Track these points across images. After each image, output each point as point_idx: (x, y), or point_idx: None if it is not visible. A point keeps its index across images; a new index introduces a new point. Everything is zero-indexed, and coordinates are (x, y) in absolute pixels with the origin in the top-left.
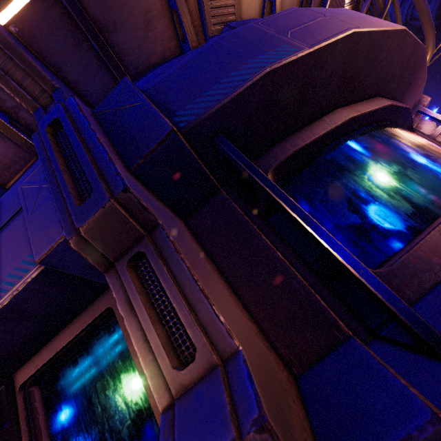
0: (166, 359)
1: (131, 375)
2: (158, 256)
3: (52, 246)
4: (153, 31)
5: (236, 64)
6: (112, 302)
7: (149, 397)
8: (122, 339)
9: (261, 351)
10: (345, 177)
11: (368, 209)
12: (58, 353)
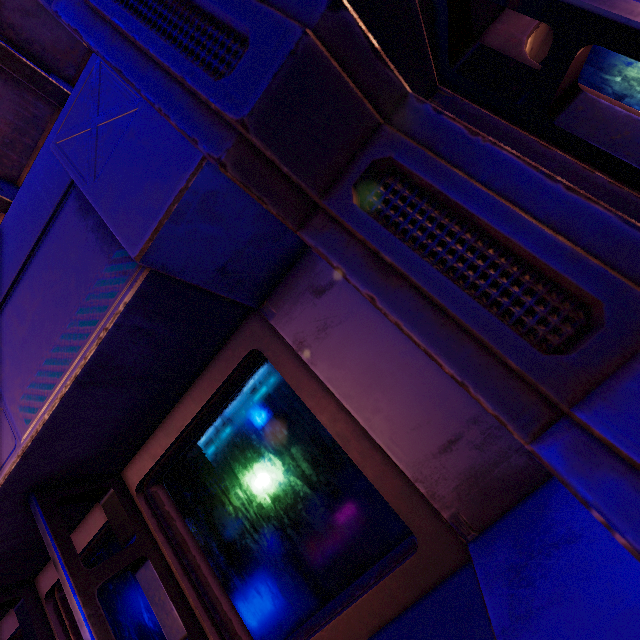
0: (519, 341)
1: (309, 447)
2: (432, 154)
3: (159, 222)
4: None
5: None
6: (256, 341)
7: (362, 467)
8: (281, 398)
9: None
10: None
11: None
12: (183, 433)
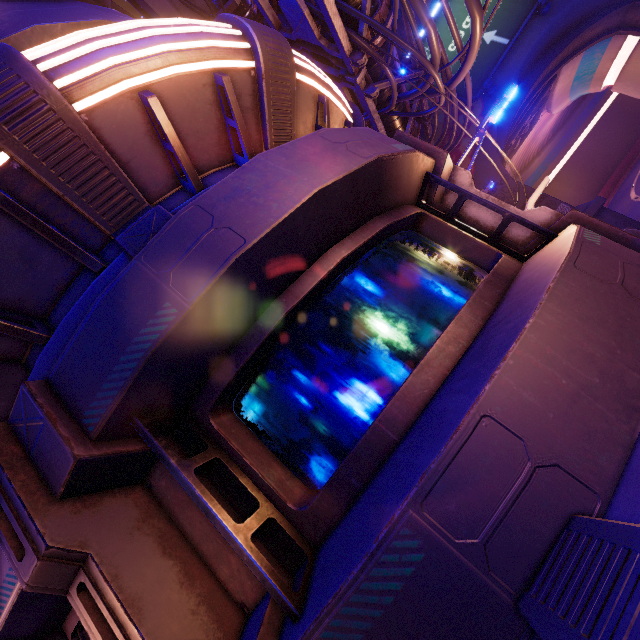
0: None
1: None
2: (94, 586)
3: None
4: (40, 264)
5: (122, 344)
6: None
7: None
8: None
9: (194, 626)
10: (295, 381)
11: (316, 418)
12: None
